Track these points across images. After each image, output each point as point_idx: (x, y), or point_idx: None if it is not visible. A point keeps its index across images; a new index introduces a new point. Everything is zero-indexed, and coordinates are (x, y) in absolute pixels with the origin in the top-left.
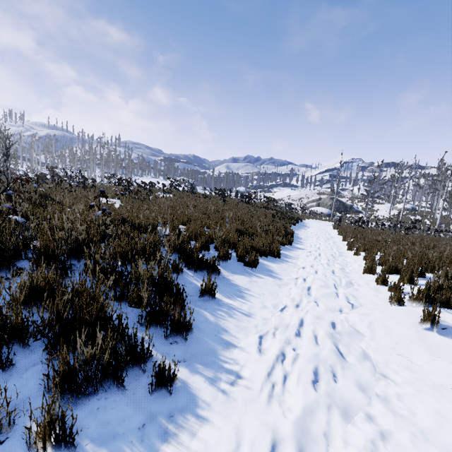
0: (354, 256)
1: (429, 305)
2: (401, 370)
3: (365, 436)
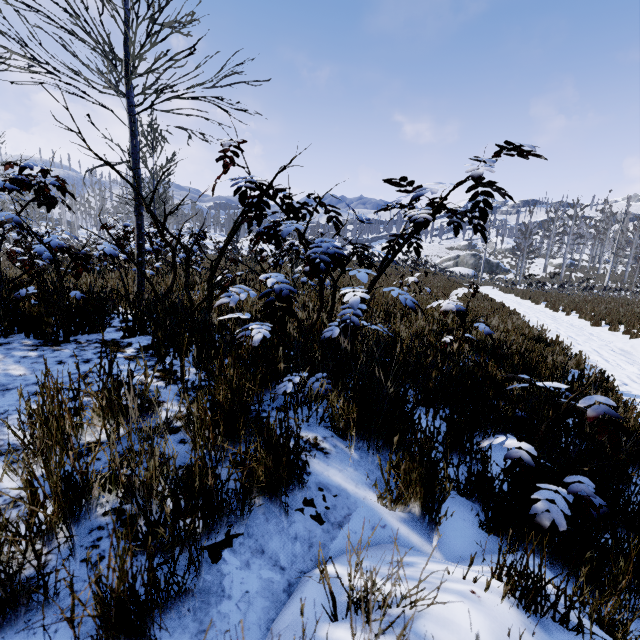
0: (565, 316)
1: None
2: None
3: None
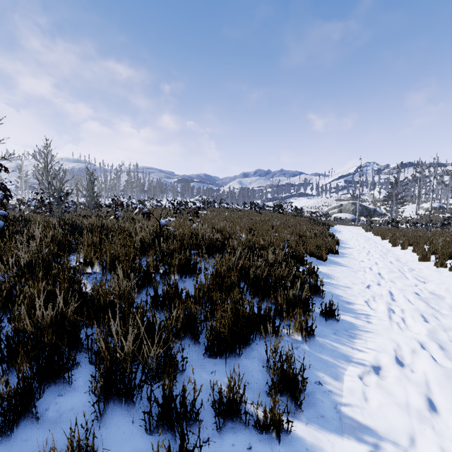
0: (401, 250)
1: None
2: None
3: None
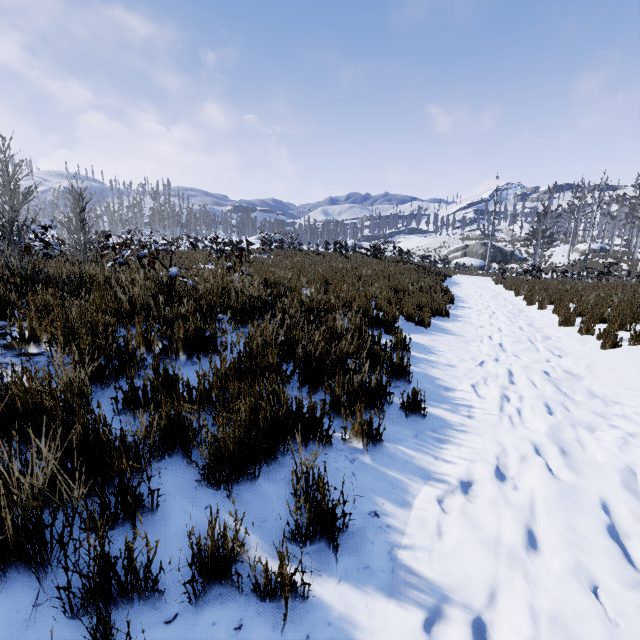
0: (538, 310)
1: None
2: (633, 398)
3: (614, 436)
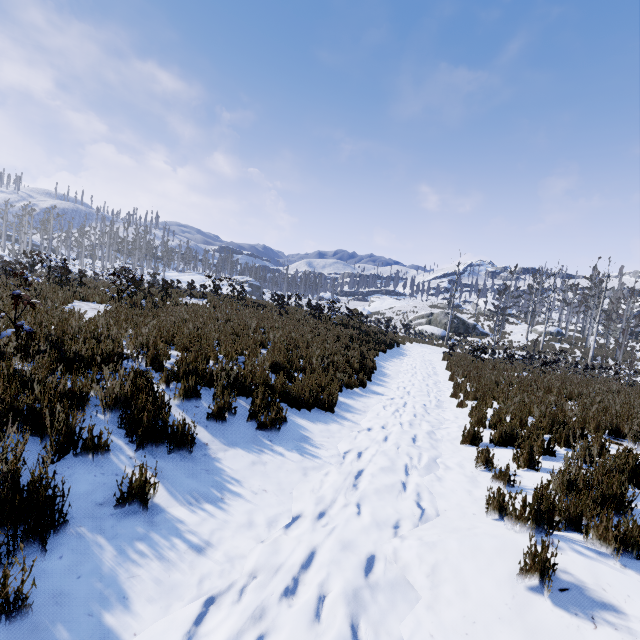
0: (457, 408)
1: (543, 531)
2: None
3: None
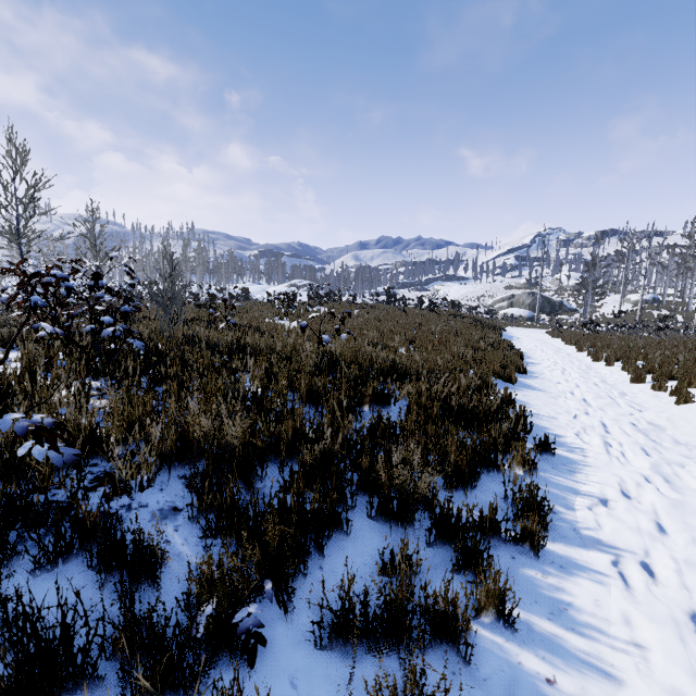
0: (606, 367)
1: None
2: None
3: None
